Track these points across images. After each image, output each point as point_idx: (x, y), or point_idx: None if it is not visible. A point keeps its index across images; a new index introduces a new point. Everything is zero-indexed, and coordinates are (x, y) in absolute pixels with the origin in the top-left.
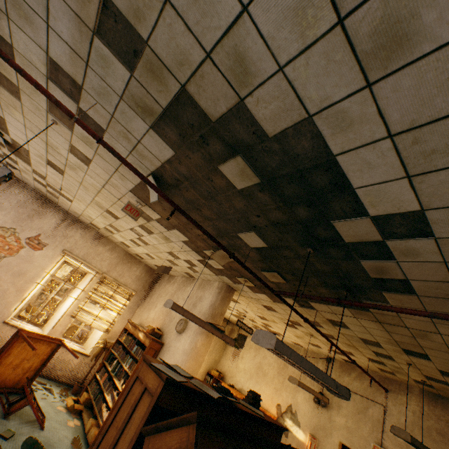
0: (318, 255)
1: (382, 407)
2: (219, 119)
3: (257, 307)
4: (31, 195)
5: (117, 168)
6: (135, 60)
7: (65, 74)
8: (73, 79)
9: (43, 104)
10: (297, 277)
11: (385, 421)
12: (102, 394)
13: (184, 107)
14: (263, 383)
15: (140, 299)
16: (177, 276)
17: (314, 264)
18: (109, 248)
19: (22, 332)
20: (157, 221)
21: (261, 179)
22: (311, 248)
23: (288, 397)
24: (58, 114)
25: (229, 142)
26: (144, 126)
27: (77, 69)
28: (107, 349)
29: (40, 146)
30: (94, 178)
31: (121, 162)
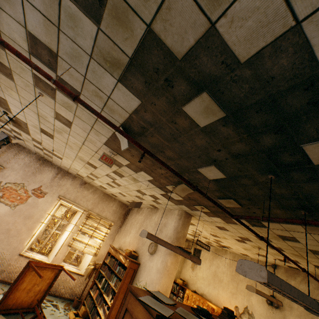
0: (278, 180)
1: None
2: (186, 55)
3: (211, 228)
4: (34, 158)
5: (92, 125)
6: (100, 11)
7: (43, 46)
8: (49, 49)
9: (30, 79)
10: (252, 202)
11: None
12: (96, 308)
13: (150, 51)
14: (220, 288)
15: (117, 227)
16: (143, 208)
17: (272, 189)
18: (92, 191)
19: (31, 263)
20: (127, 166)
21: (226, 112)
22: (272, 174)
23: (243, 300)
24: (42, 86)
25: (195, 79)
26: (112, 81)
27: (51, 37)
28: (96, 269)
29: (34, 118)
30: (75, 137)
31: (95, 120)
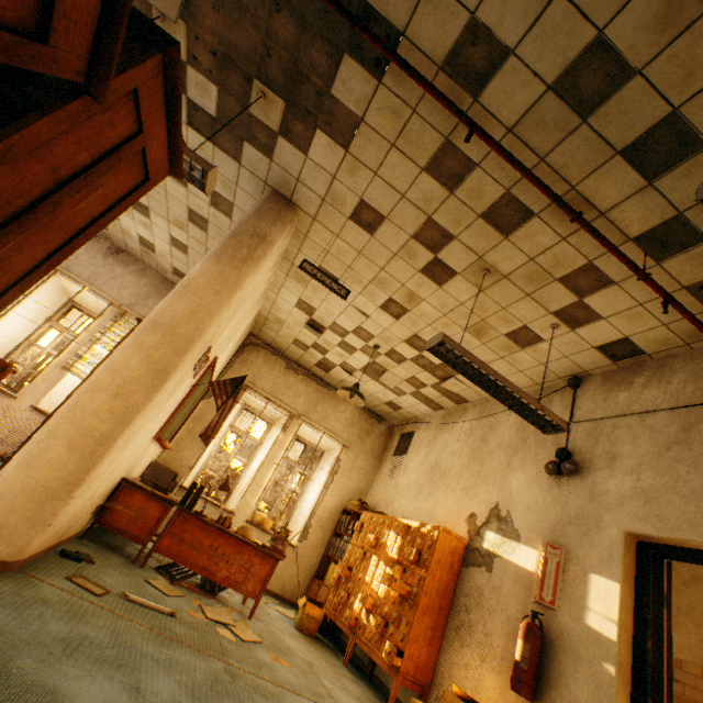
0: None
1: None
2: None
3: (357, 251)
4: None
5: None
6: None
7: None
8: None
9: None
10: None
11: None
12: None
13: None
14: (441, 490)
15: None
16: None
17: None
18: (135, 271)
19: None
20: None
21: None
22: None
23: (491, 492)
24: None
25: None
26: None
27: None
28: None
29: None
30: None
31: None
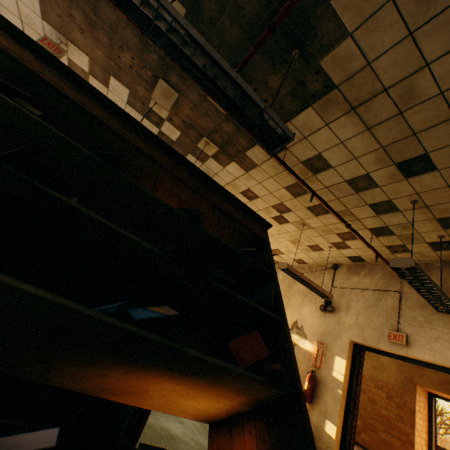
0: None
1: (397, 294)
2: None
3: None
4: None
5: None
6: None
7: None
8: None
9: None
10: (241, 74)
11: (401, 306)
12: None
13: None
14: None
15: None
16: None
17: (242, 8)
18: None
19: None
20: (92, 76)
21: None
22: None
23: (293, 314)
24: None
25: None
26: None
27: None
28: None
29: None
30: None
31: None
